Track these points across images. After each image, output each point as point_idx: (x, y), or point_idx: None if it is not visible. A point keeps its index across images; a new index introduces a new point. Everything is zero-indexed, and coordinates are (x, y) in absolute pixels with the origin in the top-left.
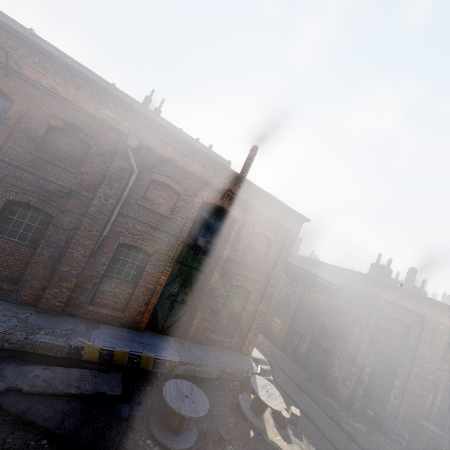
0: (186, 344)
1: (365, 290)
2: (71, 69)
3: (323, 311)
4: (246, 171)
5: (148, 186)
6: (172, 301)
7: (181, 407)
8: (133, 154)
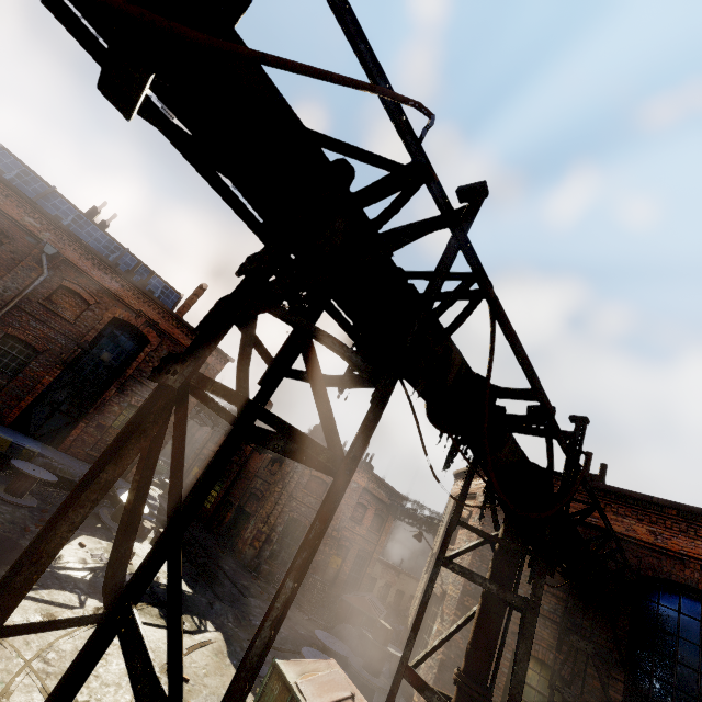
0: (57, 451)
1: None
2: (5, 182)
3: (259, 474)
4: (189, 306)
5: (57, 290)
6: (54, 409)
7: (26, 470)
8: (47, 259)
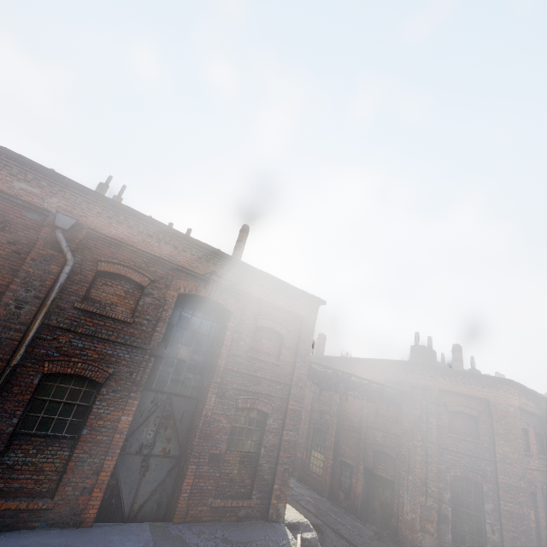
0: (174, 529)
1: (413, 382)
2: None
3: (371, 424)
4: (238, 256)
5: (93, 281)
6: (145, 458)
7: None
8: (65, 238)
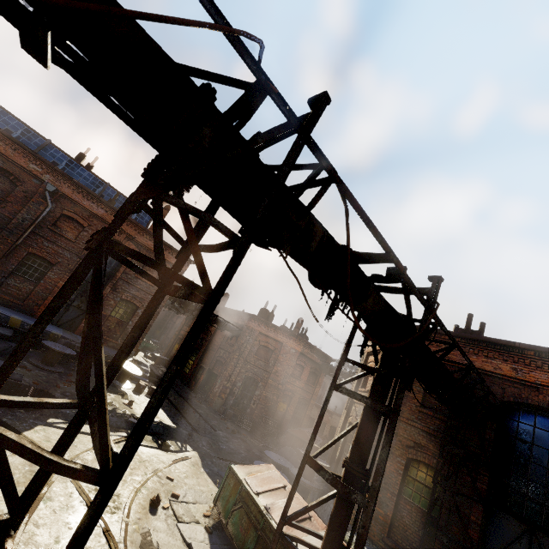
0: (74, 334)
1: (248, 326)
2: (12, 138)
3: (222, 346)
4: None
5: (59, 218)
6: (68, 305)
7: (53, 347)
8: (50, 195)
